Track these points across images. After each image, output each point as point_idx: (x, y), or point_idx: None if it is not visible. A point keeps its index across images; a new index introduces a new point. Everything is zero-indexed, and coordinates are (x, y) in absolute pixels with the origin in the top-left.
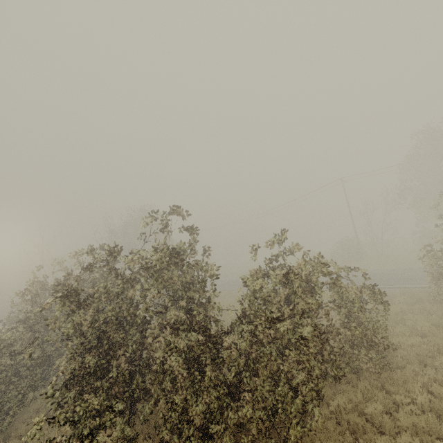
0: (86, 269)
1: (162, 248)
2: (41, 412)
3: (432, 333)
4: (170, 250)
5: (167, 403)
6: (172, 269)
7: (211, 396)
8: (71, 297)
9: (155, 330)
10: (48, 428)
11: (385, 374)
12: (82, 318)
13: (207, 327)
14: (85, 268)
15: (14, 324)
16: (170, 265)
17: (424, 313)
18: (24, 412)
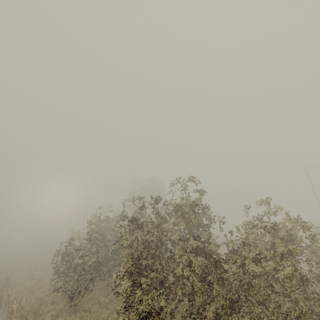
0: (140, 207)
1: (186, 199)
2: (96, 299)
3: None
4: (192, 201)
5: (189, 301)
6: (191, 214)
7: (220, 303)
8: (134, 221)
9: (180, 251)
10: (100, 311)
11: None
12: (137, 235)
13: (212, 257)
14: (140, 207)
15: (85, 239)
16: (189, 211)
17: None
18: (83, 298)
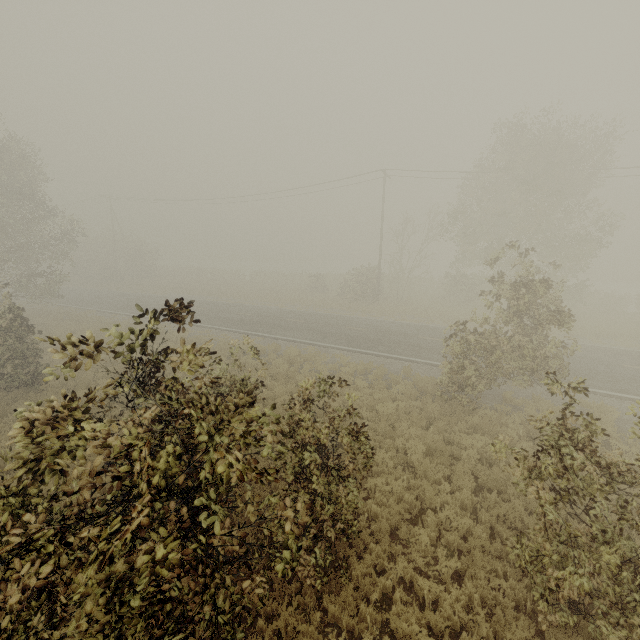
0: None
1: None
2: None
3: (422, 467)
4: None
5: None
6: None
7: None
8: None
9: None
10: None
11: (331, 576)
12: None
13: None
14: None
15: None
16: None
17: (423, 422)
18: None
